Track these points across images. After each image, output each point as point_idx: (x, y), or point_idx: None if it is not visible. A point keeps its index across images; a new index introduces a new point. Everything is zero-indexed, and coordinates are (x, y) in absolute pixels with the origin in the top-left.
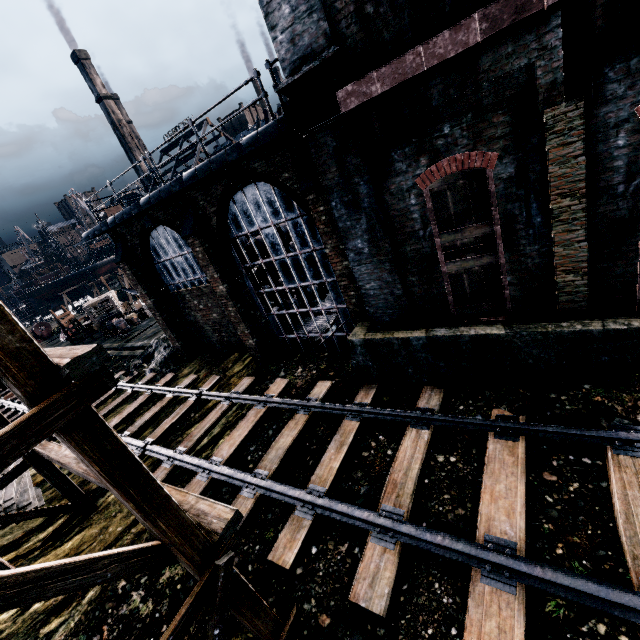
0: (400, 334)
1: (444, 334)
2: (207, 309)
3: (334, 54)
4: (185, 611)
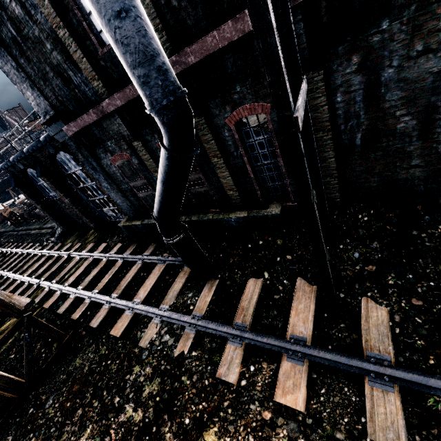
0: (134, 223)
1: (146, 223)
2: (70, 208)
3: (54, 115)
4: (11, 328)
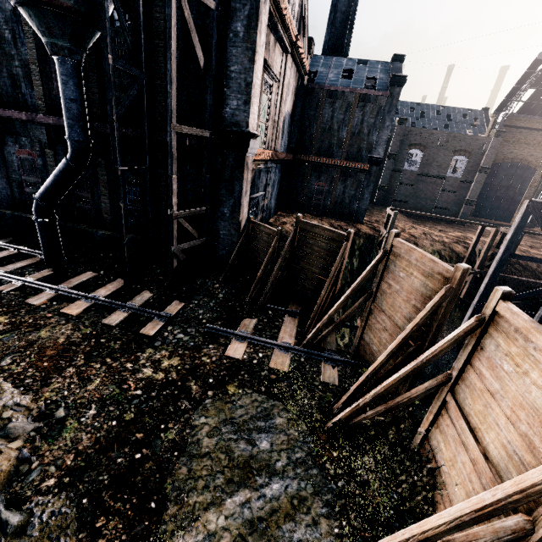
0: (4, 210)
1: (18, 214)
2: None
3: None
4: None
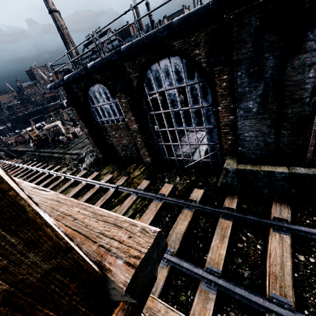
0: (266, 168)
1: (305, 172)
2: (120, 137)
3: None
4: None
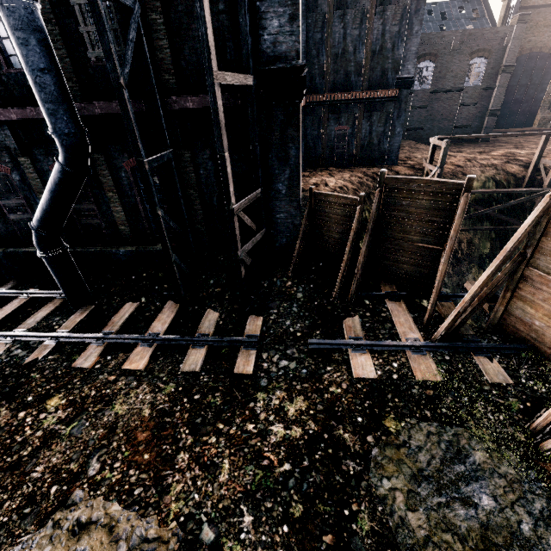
0: None
1: (11, 250)
2: None
3: None
4: None
